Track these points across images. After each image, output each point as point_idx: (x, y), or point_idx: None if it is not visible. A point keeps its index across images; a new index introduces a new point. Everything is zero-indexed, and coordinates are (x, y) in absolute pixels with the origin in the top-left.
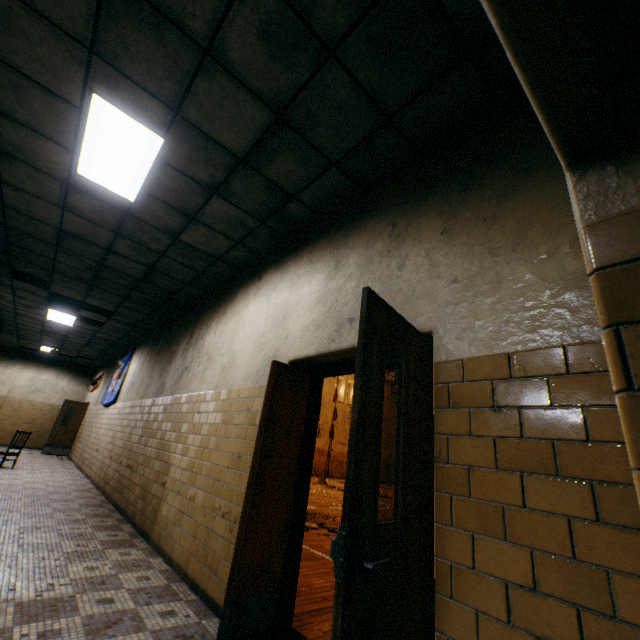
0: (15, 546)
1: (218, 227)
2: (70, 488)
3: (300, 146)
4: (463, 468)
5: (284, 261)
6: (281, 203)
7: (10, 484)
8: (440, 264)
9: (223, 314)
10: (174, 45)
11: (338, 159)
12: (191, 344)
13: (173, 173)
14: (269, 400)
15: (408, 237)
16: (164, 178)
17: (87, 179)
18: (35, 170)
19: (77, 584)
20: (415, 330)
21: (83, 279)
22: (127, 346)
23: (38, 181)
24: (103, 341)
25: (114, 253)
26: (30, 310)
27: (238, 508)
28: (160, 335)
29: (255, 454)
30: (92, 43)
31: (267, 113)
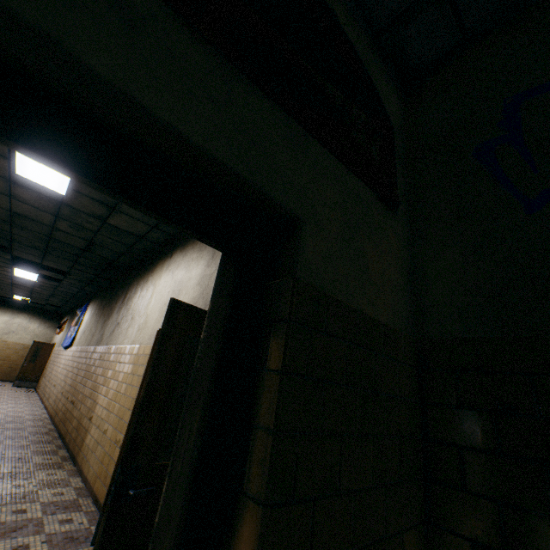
0: None
1: (135, 215)
2: (26, 418)
3: None
4: None
5: (186, 245)
6: None
7: None
8: None
9: (146, 282)
10: None
11: None
12: (124, 304)
13: None
14: None
15: None
16: None
17: (24, 178)
18: None
19: (2, 498)
20: None
21: (37, 247)
22: (85, 298)
23: None
24: (64, 293)
25: (58, 230)
26: None
27: None
28: (107, 292)
29: (136, 402)
30: None
31: None
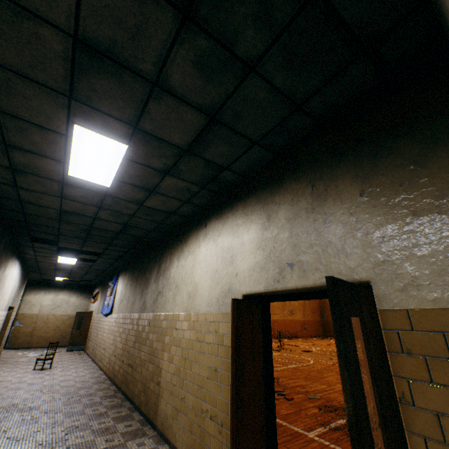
0: None
1: (171, 194)
2: (91, 382)
3: (229, 135)
4: (431, 413)
5: (223, 212)
6: (216, 173)
7: (51, 385)
8: (365, 222)
9: (181, 252)
10: (130, 83)
11: (259, 139)
12: (160, 274)
13: (136, 165)
14: (235, 331)
15: (328, 197)
16: (130, 169)
17: (76, 178)
18: (39, 177)
19: None
20: (360, 288)
21: (79, 237)
22: (113, 271)
23: (42, 183)
24: (96, 270)
25: (99, 219)
26: (46, 258)
27: (222, 414)
28: (135, 264)
29: (232, 378)
30: (70, 92)
31: (203, 117)
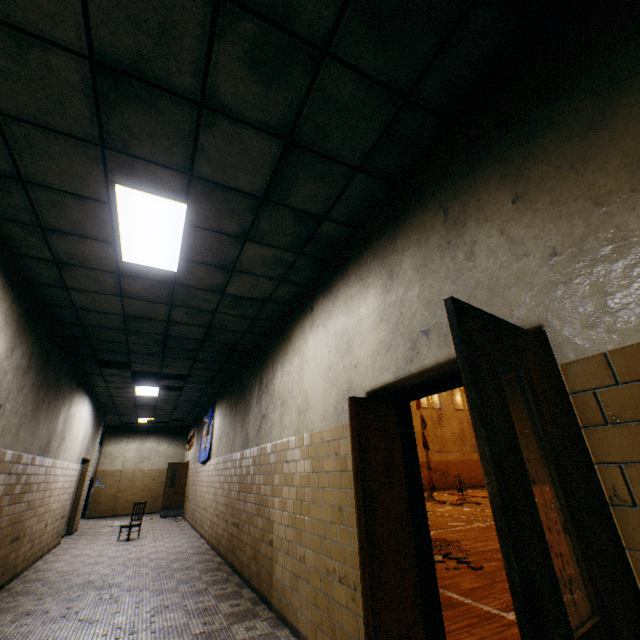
0: (148, 633)
1: (258, 271)
2: (188, 552)
3: (317, 164)
4: None
5: (331, 285)
6: (313, 228)
7: (137, 557)
8: (524, 238)
9: (285, 354)
10: (170, 110)
11: (360, 163)
12: (262, 391)
13: (203, 233)
14: (356, 443)
15: (468, 219)
16: (197, 241)
17: (132, 264)
18: (90, 270)
19: None
20: (522, 330)
21: (155, 353)
22: (208, 402)
23: (95, 279)
24: (186, 403)
25: (173, 323)
26: (121, 391)
27: (354, 571)
28: (233, 386)
29: (358, 510)
30: (101, 139)
31: (275, 142)
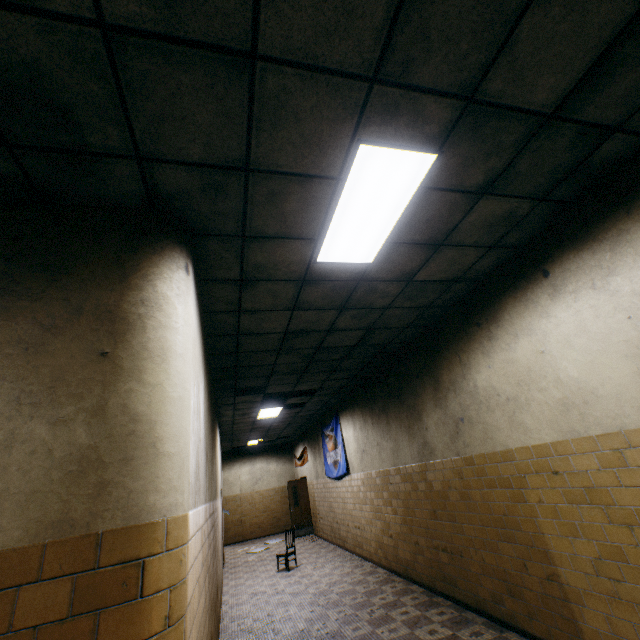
0: None
1: (470, 240)
2: (372, 581)
3: None
4: None
5: (596, 231)
6: (587, 152)
7: (321, 593)
8: None
9: (489, 340)
10: None
11: None
12: (445, 390)
13: (432, 198)
14: None
15: None
16: (418, 211)
17: (325, 263)
18: (273, 283)
19: None
20: None
21: (296, 370)
22: (322, 414)
23: (273, 293)
24: (301, 418)
25: (333, 331)
26: (244, 417)
27: None
28: (370, 393)
29: None
30: (376, 66)
31: None
